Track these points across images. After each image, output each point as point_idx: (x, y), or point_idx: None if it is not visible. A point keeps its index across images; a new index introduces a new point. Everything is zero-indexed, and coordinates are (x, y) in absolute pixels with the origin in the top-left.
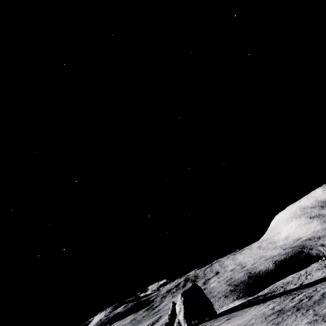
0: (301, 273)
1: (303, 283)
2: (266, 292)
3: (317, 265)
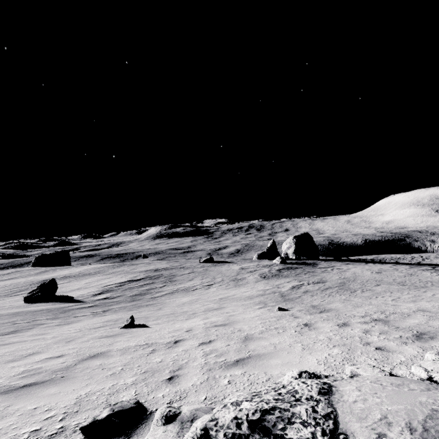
0: (413, 256)
1: (421, 262)
2: (370, 258)
3: (434, 254)
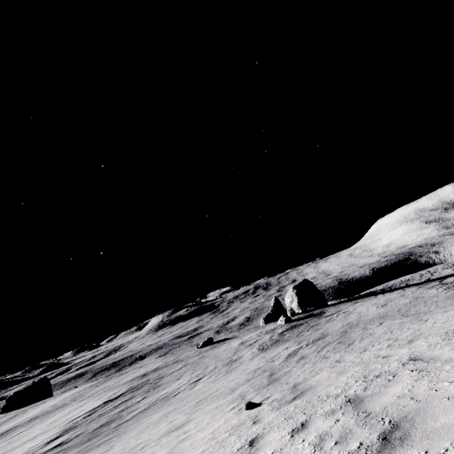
0: (421, 273)
1: (430, 278)
2: (380, 288)
3: (440, 266)
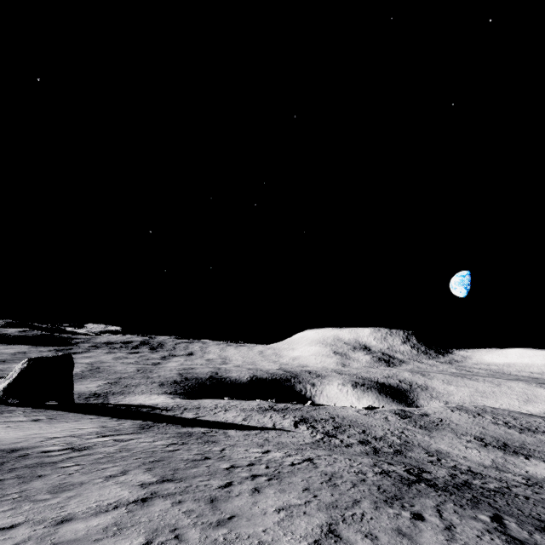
0: (229, 404)
1: (201, 417)
2: (168, 405)
3: (256, 403)
